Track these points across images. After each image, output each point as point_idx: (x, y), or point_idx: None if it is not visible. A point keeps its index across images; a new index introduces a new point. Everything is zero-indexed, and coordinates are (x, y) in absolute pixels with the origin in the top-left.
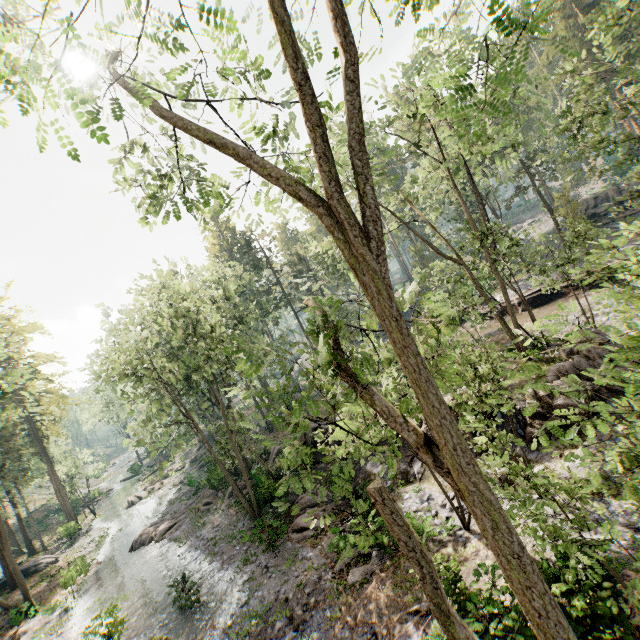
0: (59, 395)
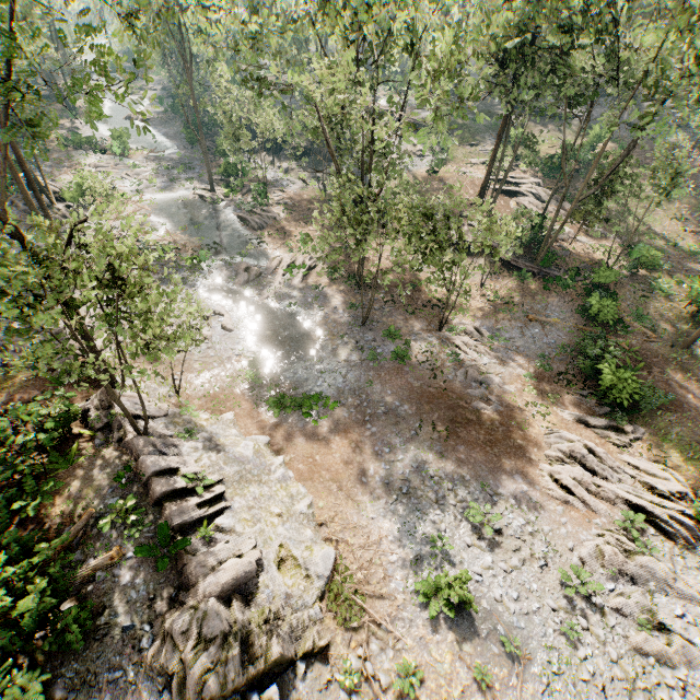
0: None
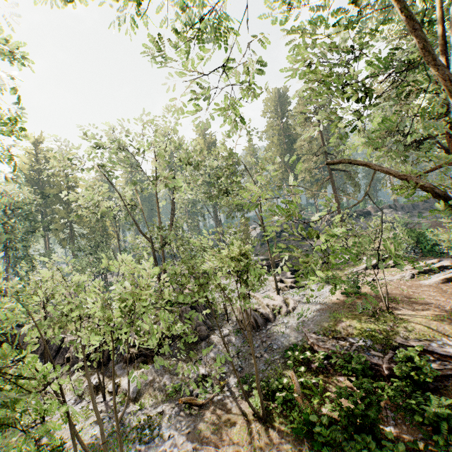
0: None
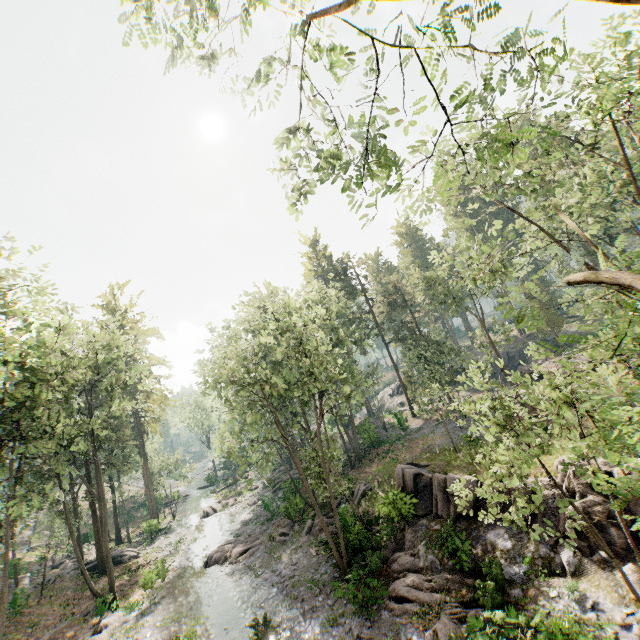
0: (162, 395)
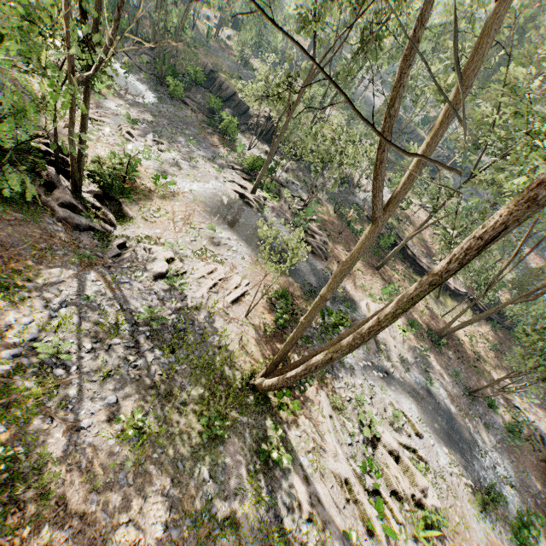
0: None
